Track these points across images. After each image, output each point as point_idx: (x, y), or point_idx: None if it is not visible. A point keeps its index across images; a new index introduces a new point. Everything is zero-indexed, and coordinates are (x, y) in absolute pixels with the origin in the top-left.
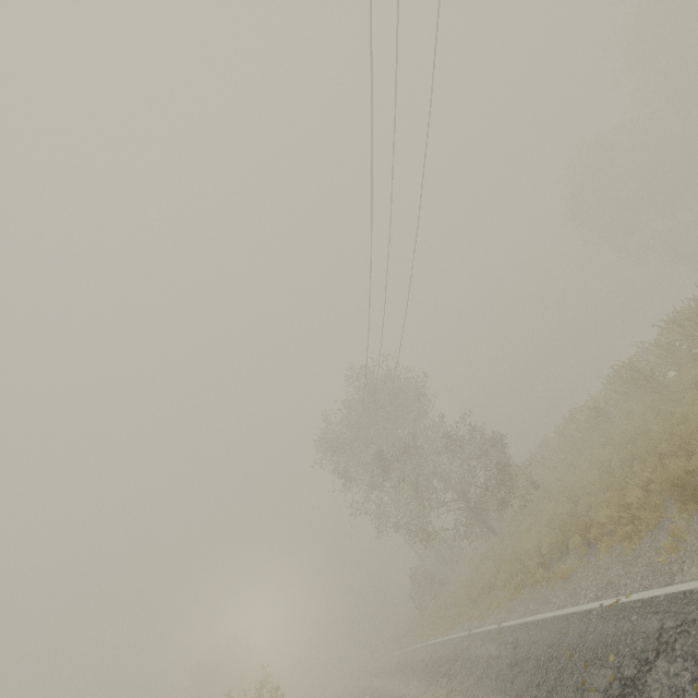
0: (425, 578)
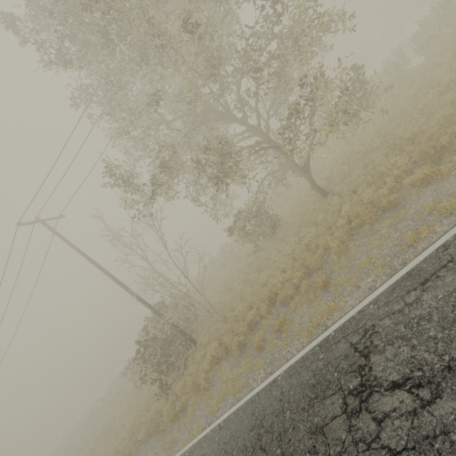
0: (169, 341)
